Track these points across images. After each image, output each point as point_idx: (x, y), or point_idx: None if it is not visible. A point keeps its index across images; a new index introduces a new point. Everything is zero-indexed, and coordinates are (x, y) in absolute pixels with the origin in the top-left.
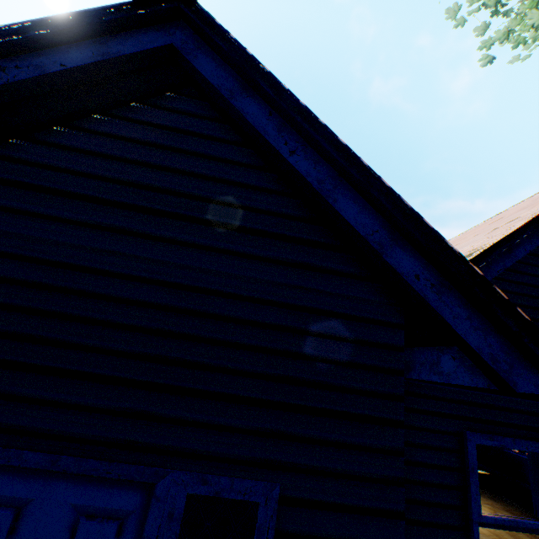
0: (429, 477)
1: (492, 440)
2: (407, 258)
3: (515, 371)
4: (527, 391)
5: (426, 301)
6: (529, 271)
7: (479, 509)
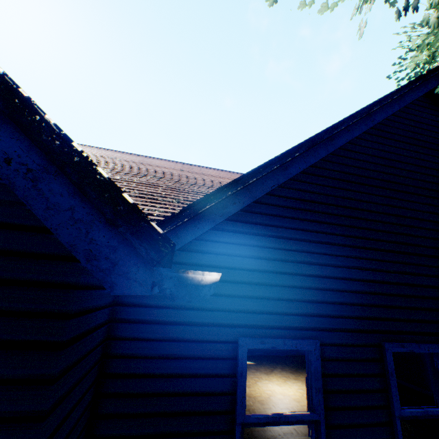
0: (198, 387)
1: (263, 344)
2: (1, 138)
3: (119, 270)
4: (128, 292)
5: (11, 189)
6: (314, 190)
7: (244, 410)
